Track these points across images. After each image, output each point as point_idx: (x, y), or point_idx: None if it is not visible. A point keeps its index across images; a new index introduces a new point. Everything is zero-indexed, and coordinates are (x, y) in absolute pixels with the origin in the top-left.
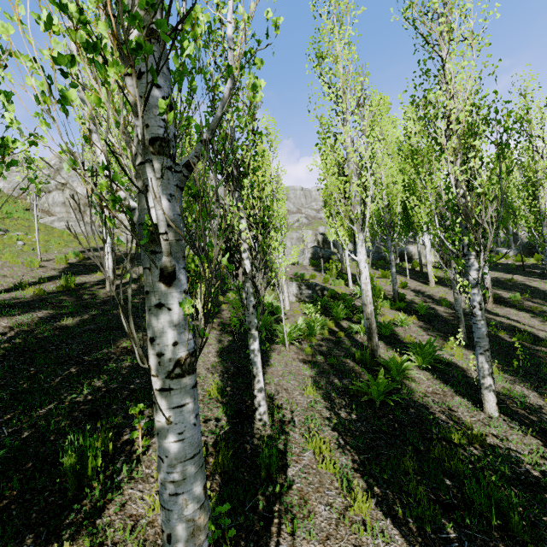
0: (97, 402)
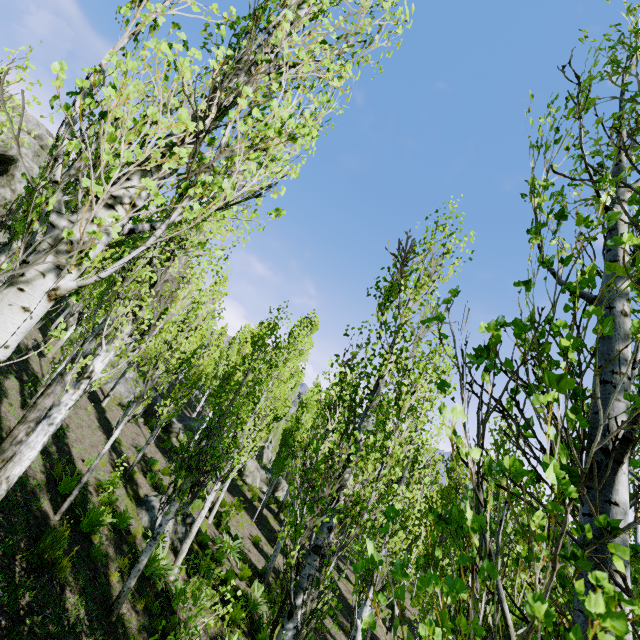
0: None
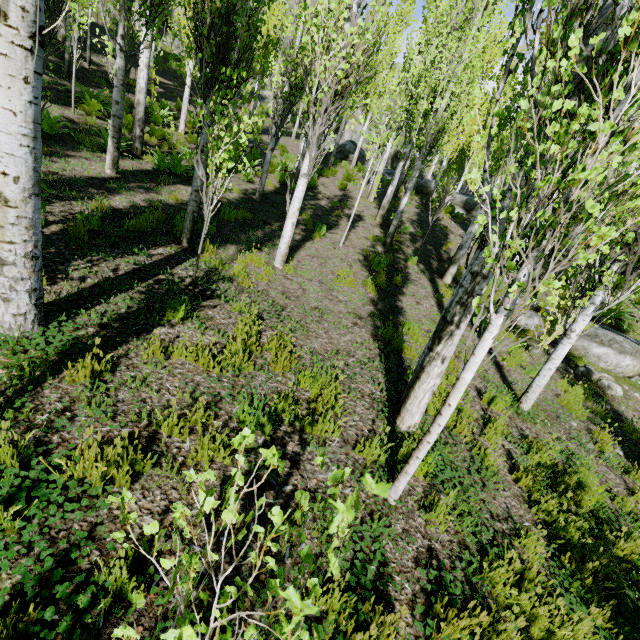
0: None
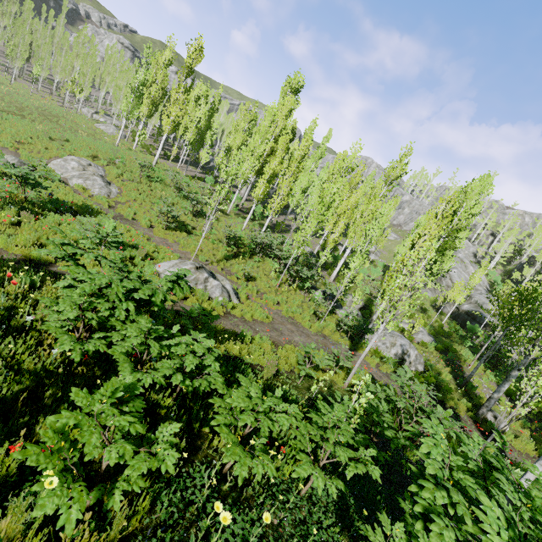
0: (0, 55)
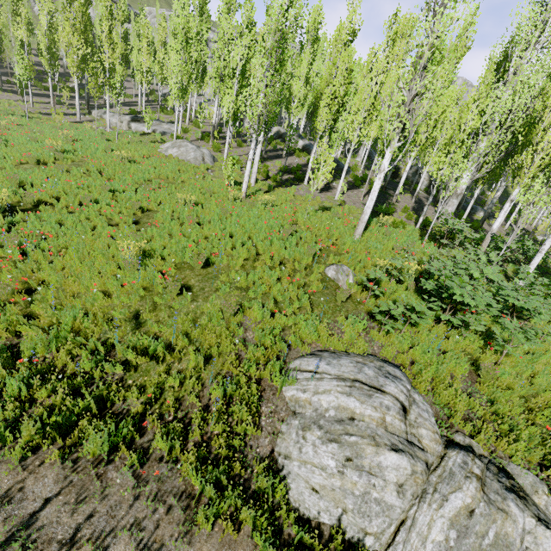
0: None
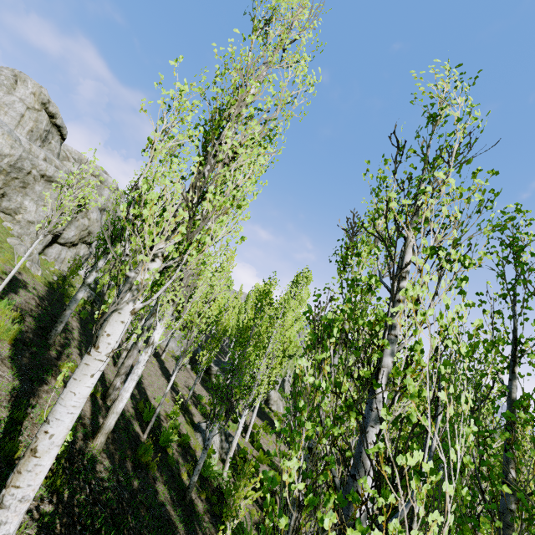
0: None
